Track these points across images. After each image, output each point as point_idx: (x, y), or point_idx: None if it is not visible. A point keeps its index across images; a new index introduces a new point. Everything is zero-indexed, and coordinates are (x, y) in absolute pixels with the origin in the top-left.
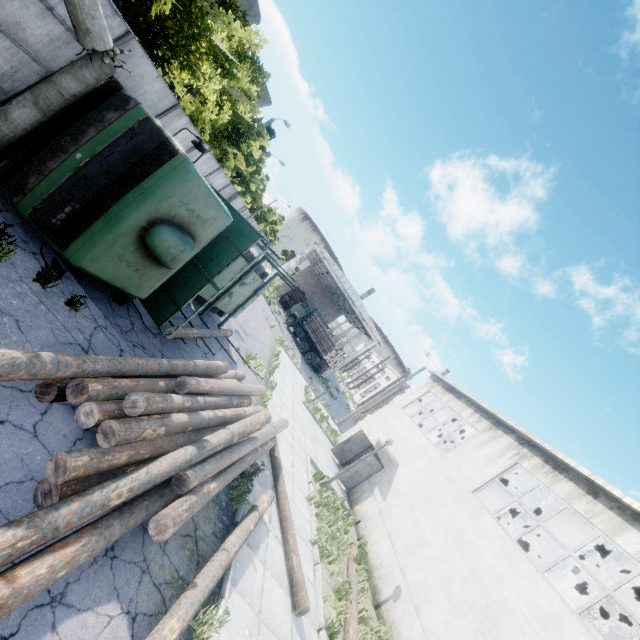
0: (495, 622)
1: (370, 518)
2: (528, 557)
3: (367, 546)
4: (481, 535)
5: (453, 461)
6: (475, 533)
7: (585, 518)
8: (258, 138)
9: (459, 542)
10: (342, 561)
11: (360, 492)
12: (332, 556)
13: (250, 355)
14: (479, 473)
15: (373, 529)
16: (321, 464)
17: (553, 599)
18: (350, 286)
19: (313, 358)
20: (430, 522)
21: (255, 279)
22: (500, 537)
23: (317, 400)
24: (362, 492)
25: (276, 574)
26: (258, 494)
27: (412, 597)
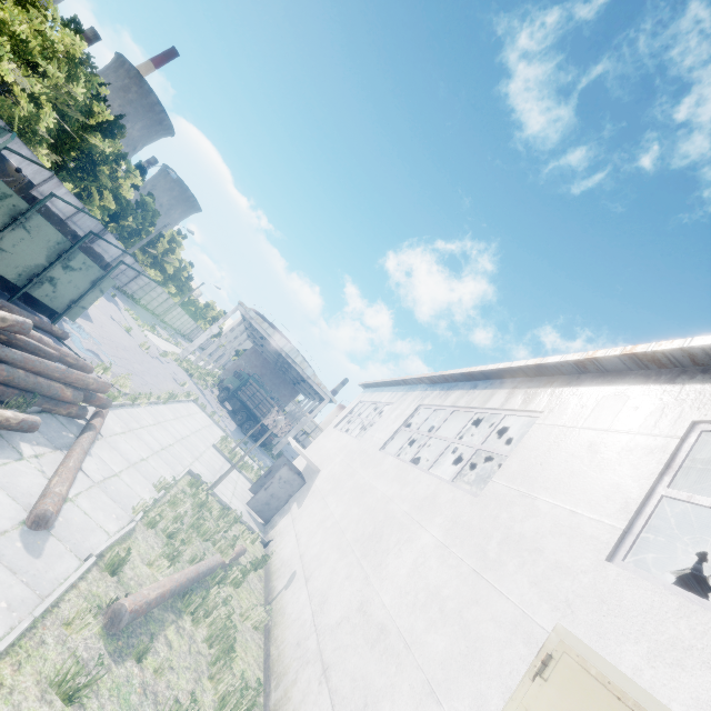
0: (378, 537)
1: (282, 532)
2: (417, 467)
3: (272, 557)
4: (380, 476)
5: (368, 437)
6: (375, 478)
7: (467, 408)
8: (127, 175)
9: (360, 495)
10: (195, 539)
11: (278, 516)
12: (172, 527)
13: (102, 365)
14: (388, 432)
15: (282, 539)
16: (219, 489)
17: (431, 483)
18: (286, 343)
19: (252, 427)
20: (337, 497)
21: (88, 265)
22: (396, 467)
23: (240, 450)
24: (280, 515)
25: (8, 488)
26: (24, 433)
27: (305, 572)
